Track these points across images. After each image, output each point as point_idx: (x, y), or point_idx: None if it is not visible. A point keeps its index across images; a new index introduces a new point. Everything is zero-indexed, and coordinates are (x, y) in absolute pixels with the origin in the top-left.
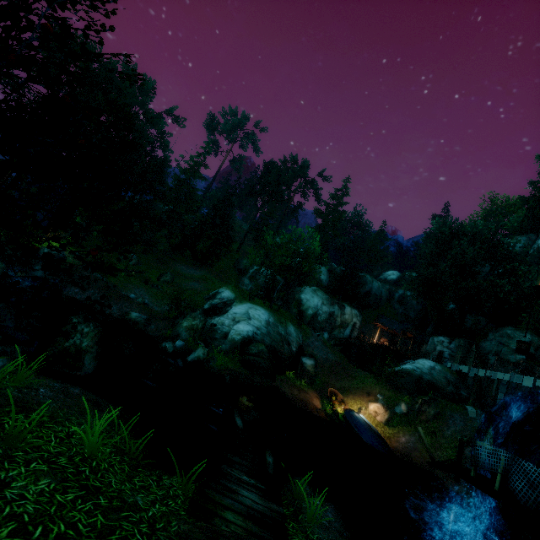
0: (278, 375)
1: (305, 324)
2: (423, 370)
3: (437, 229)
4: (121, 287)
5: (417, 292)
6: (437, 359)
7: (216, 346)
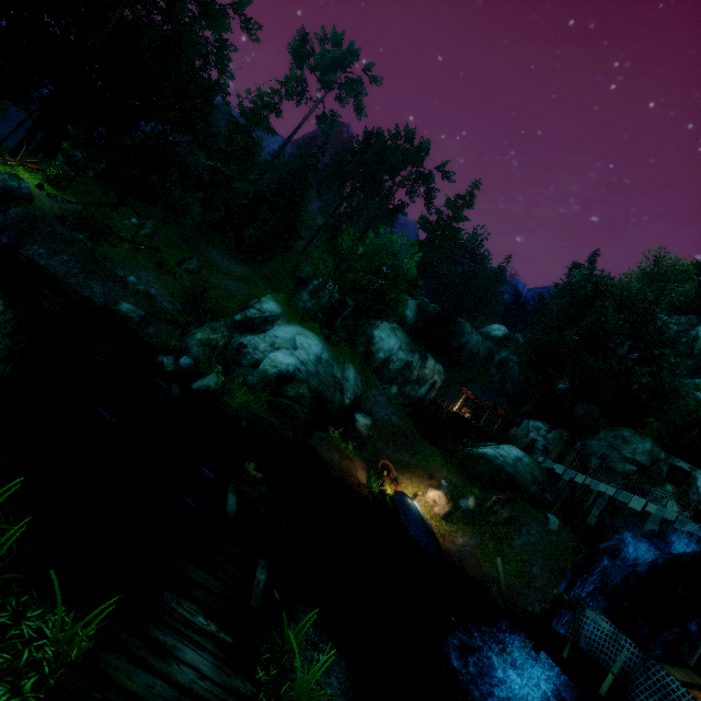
0: (317, 431)
1: (370, 369)
2: (507, 460)
3: (578, 282)
4: (119, 263)
5: (526, 359)
6: (526, 449)
7: (240, 375)
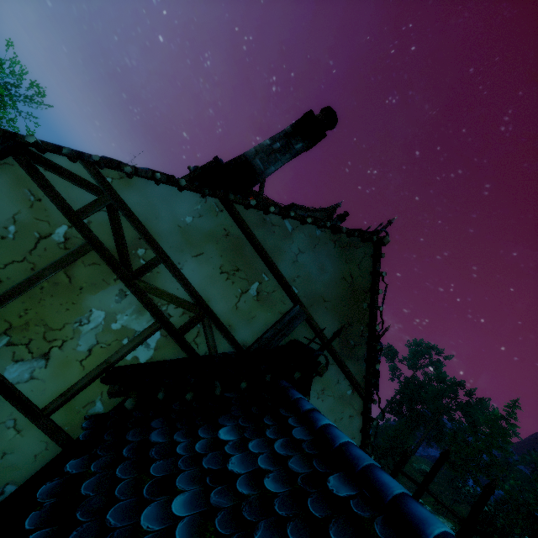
0: None
1: None
2: None
3: None
4: None
5: None
6: None
7: None
